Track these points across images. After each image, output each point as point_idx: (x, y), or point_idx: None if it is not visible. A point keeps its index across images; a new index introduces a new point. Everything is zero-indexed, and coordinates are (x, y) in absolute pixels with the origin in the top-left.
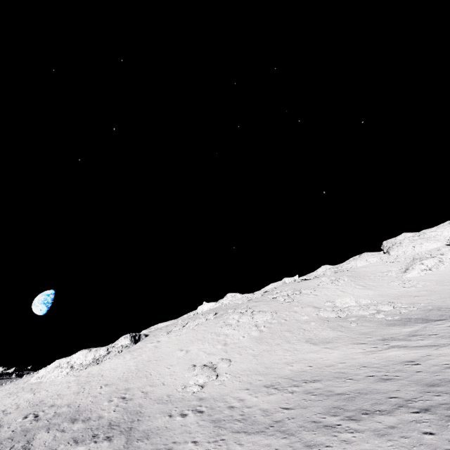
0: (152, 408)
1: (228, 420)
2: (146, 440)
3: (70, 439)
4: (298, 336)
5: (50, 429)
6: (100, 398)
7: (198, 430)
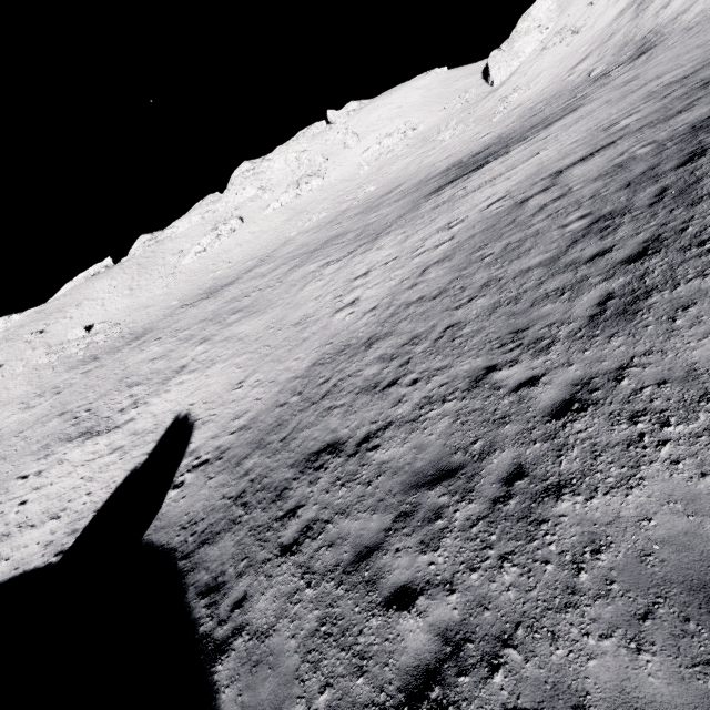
0: None
1: None
2: None
3: None
4: None
5: None
6: None
7: None
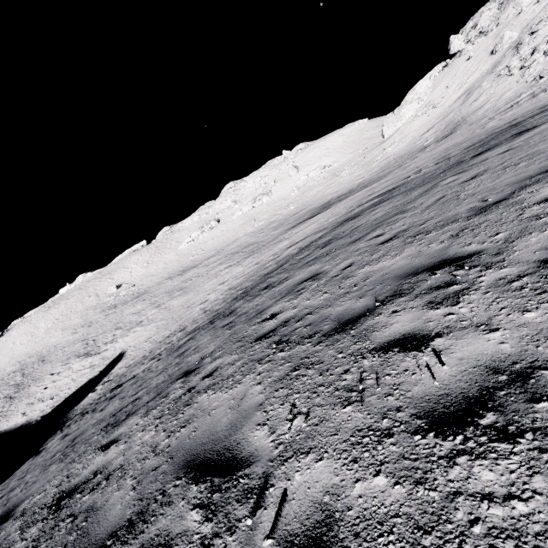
0: None
1: None
2: None
3: None
4: (63, 325)
5: None
6: None
7: None
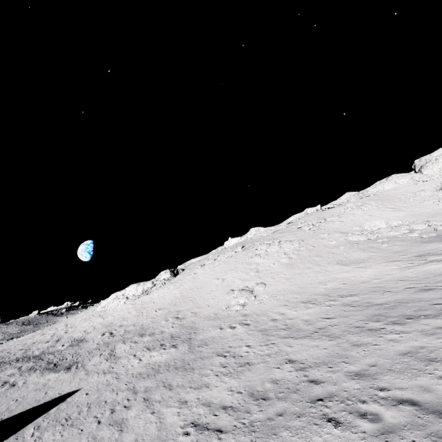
0: (203, 323)
1: (273, 329)
2: (206, 346)
3: (143, 347)
4: (328, 259)
5: (126, 341)
6: (158, 319)
7: (249, 338)
